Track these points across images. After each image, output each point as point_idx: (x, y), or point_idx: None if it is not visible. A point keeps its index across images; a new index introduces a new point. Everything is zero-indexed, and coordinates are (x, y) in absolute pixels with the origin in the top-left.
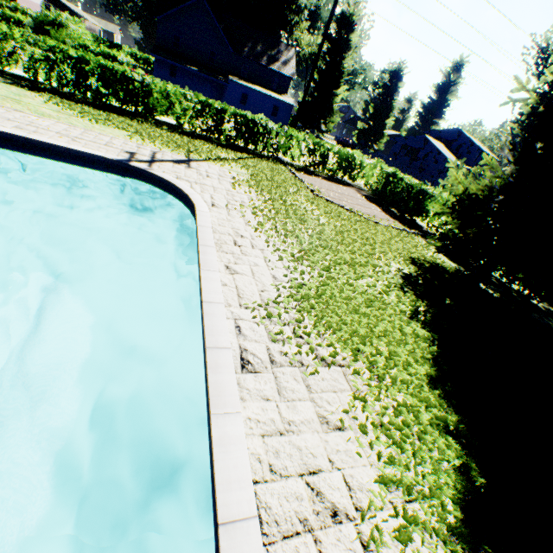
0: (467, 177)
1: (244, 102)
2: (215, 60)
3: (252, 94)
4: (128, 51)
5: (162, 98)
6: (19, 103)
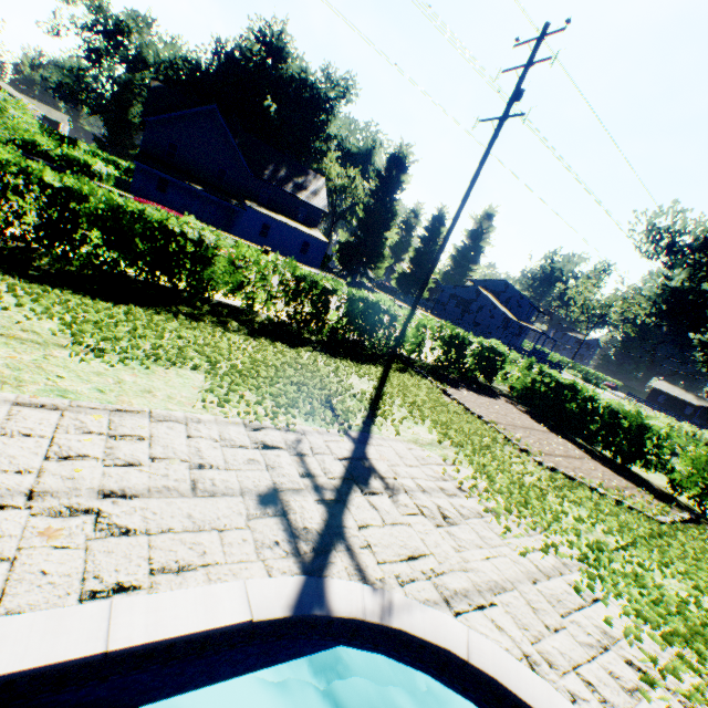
0: None
1: (265, 234)
2: (225, 179)
3: (277, 225)
4: (85, 148)
5: (230, 267)
6: None
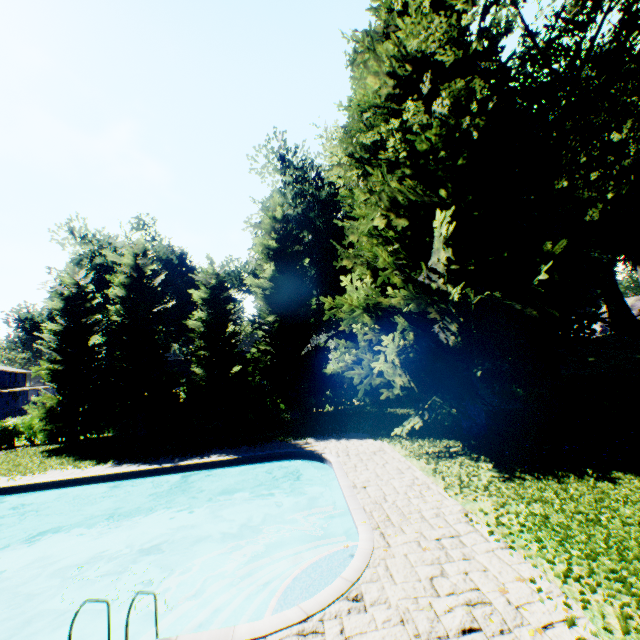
0: (39, 408)
1: None
2: None
3: None
4: None
5: None
6: None
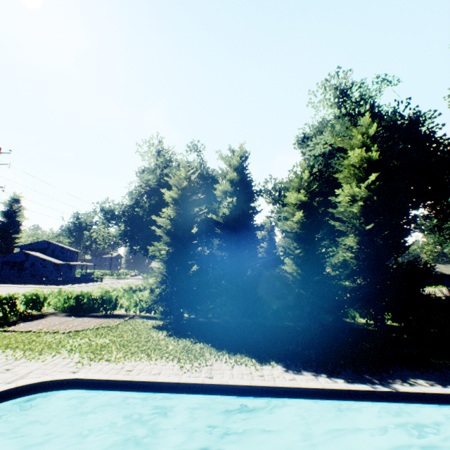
0: (154, 285)
1: None
2: None
3: None
4: None
5: None
6: None
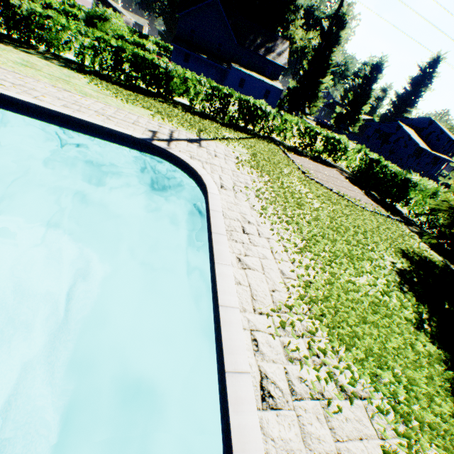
0: None
1: (242, 85)
2: (221, 49)
3: (249, 79)
4: (153, 40)
5: (181, 82)
6: (68, 83)
